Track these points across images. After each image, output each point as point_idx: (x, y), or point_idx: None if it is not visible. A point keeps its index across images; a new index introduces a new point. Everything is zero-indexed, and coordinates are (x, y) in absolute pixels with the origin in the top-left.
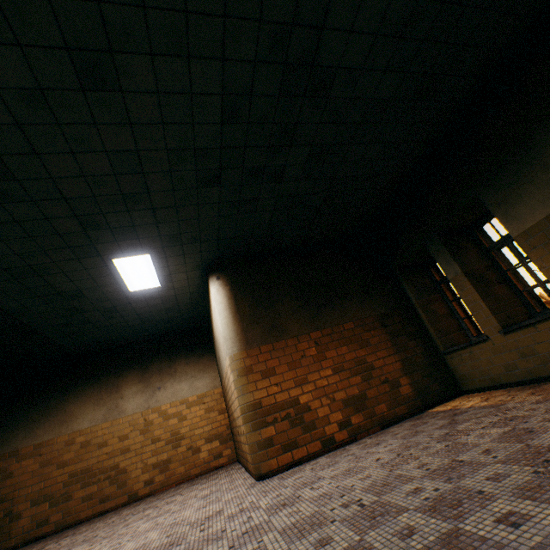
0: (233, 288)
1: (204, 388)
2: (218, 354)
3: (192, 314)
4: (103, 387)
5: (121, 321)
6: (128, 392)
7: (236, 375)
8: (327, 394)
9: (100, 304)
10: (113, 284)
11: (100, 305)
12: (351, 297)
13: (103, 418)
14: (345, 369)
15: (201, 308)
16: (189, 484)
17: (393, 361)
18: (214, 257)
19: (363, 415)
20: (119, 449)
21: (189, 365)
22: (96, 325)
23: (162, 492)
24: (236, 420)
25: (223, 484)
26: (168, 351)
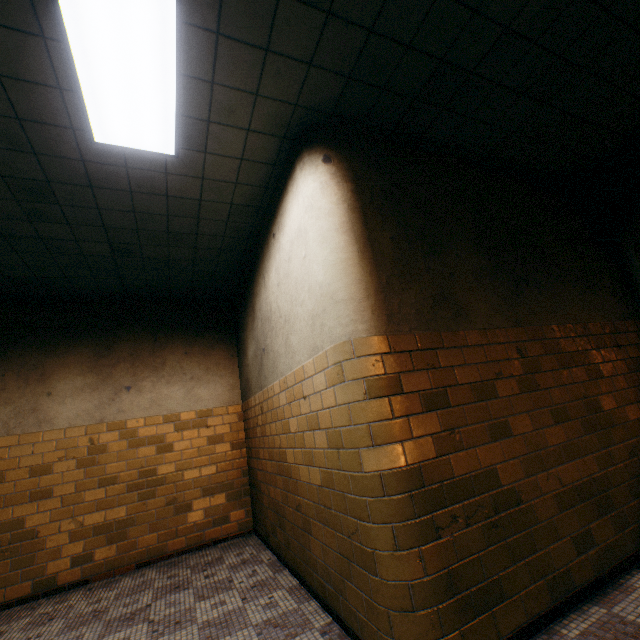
0: (359, 190)
1: (212, 400)
2: (261, 345)
3: (216, 264)
4: (11, 368)
5: (65, 237)
6: (64, 385)
7: (360, 394)
8: (548, 469)
9: (5, 158)
10: (46, 89)
11: (8, 162)
12: (564, 279)
13: (1, 428)
14: (570, 417)
15: (235, 257)
16: (165, 578)
17: (637, 415)
18: (326, 105)
19: (610, 524)
20: (28, 492)
21: (189, 358)
22: (1, 227)
23: (107, 586)
24: (304, 486)
25: (264, 633)
26: (153, 327)
